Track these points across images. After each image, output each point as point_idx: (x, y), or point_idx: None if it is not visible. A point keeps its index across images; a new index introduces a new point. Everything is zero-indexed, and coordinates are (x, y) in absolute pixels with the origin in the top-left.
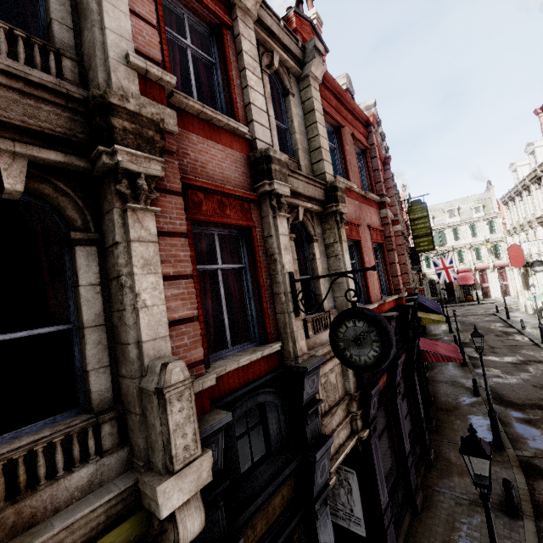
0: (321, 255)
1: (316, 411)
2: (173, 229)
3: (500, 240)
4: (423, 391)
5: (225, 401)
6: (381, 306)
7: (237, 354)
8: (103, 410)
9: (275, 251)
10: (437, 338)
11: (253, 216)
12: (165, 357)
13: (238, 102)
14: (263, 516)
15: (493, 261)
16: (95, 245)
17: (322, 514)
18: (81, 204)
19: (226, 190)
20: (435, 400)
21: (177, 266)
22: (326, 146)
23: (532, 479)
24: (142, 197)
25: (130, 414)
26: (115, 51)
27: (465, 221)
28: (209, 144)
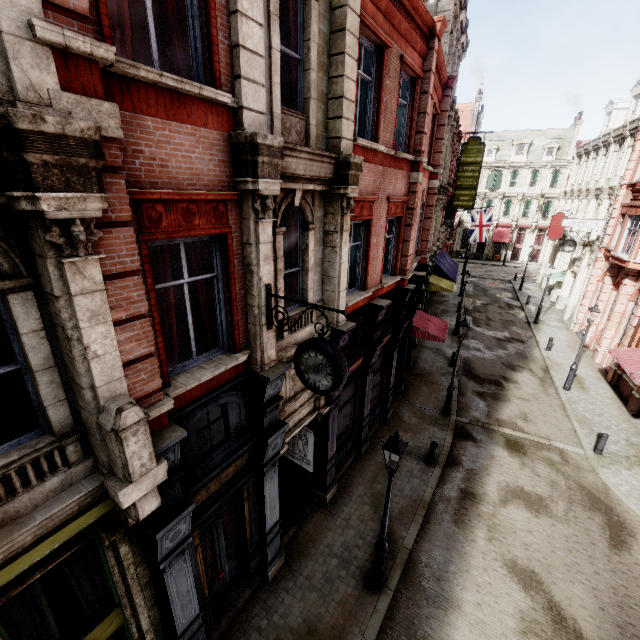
0: (317, 244)
1: (276, 405)
2: (123, 269)
3: (556, 197)
4: (402, 361)
5: (185, 412)
6: (377, 291)
7: (201, 365)
8: (65, 433)
9: (252, 262)
10: (444, 301)
11: (230, 219)
12: (121, 399)
13: (221, 41)
14: (217, 481)
15: (538, 221)
16: (31, 289)
17: (270, 472)
18: (4, 245)
19: (194, 196)
20: (414, 365)
21: (130, 309)
22: (351, 94)
23: (458, 440)
24: (80, 245)
25: (91, 436)
26: (10, 16)
27: (530, 164)
28: (173, 128)
